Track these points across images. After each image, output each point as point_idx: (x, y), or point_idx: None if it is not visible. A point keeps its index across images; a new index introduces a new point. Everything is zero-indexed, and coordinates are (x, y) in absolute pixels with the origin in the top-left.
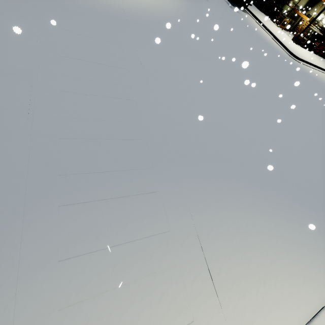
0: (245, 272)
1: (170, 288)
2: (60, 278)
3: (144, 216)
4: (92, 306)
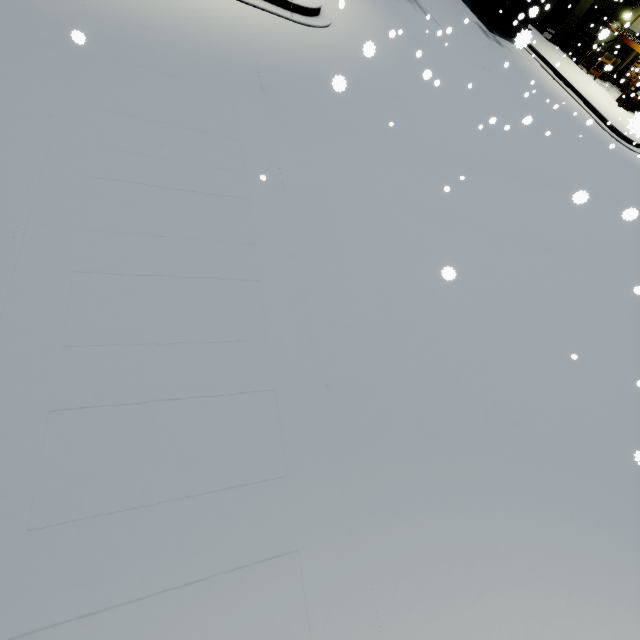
0: None
1: None
2: None
3: None
4: None
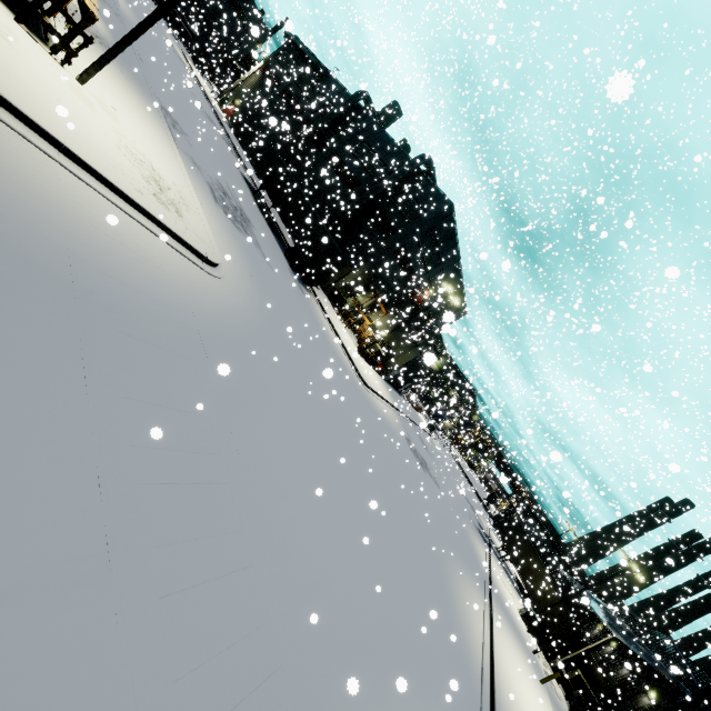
0: None
1: None
2: None
3: None
4: None
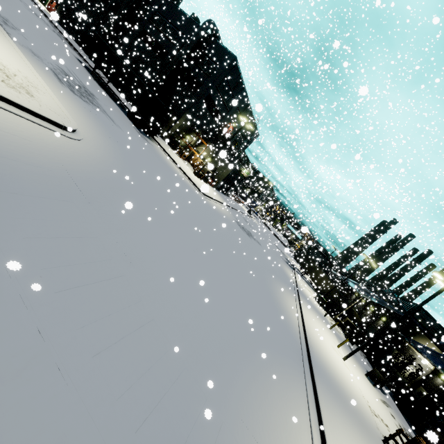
0: None
1: None
2: None
3: None
4: None
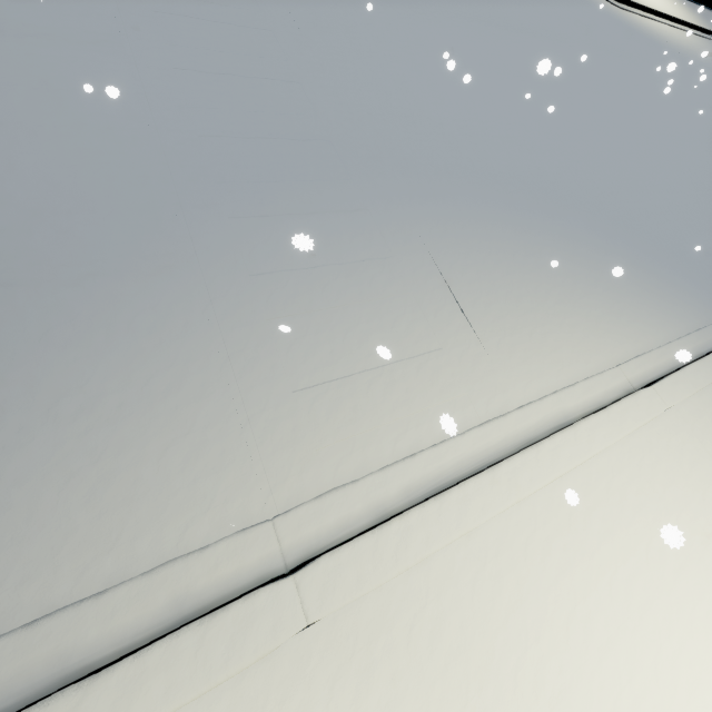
0: (513, 310)
1: (405, 315)
2: (257, 292)
3: (351, 237)
4: (306, 321)
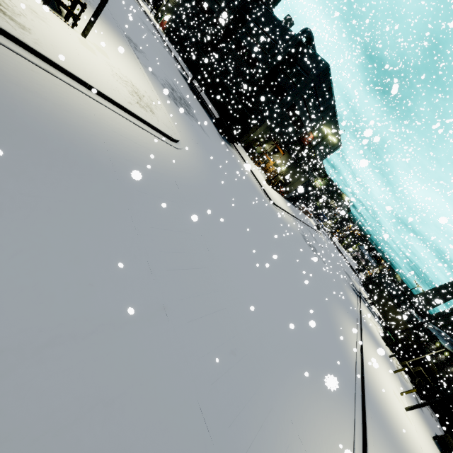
0: None
1: None
2: None
3: (276, 438)
4: None
